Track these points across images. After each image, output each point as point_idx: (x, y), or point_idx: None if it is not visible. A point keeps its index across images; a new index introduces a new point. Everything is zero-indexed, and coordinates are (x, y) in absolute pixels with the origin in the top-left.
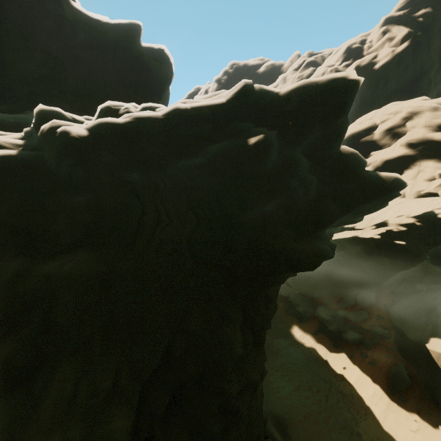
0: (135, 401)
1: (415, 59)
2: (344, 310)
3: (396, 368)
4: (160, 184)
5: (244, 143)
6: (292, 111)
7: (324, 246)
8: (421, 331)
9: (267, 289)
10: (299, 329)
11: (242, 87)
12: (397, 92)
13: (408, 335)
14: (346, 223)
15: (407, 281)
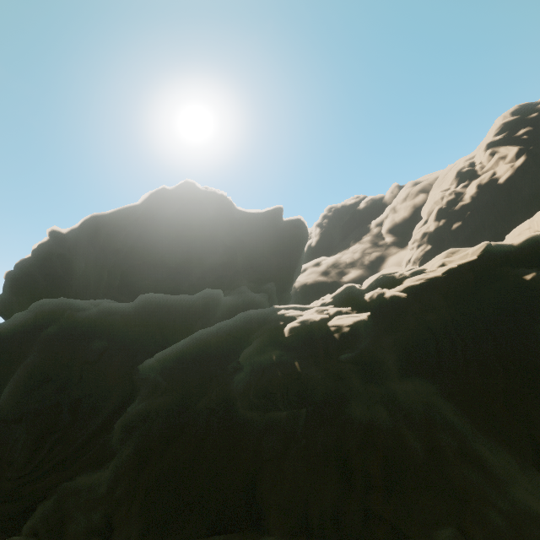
0: (539, 475)
1: (539, 167)
2: None
3: None
4: (448, 318)
5: (522, 280)
6: (532, 254)
7: None
8: None
9: None
10: None
11: (485, 247)
12: (537, 196)
13: None
14: None
15: None
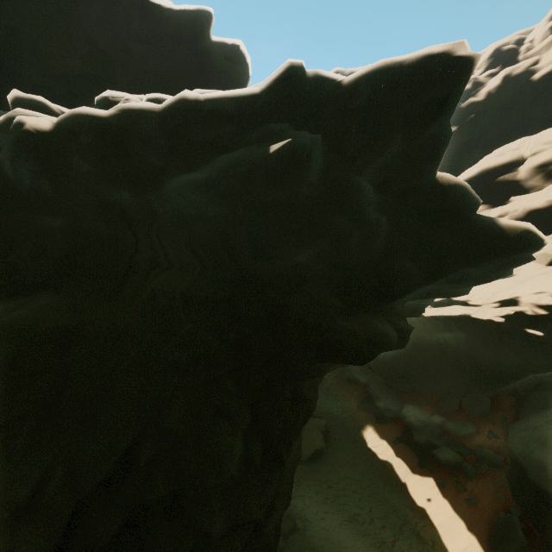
0: (60, 524)
1: None
2: (441, 416)
3: (506, 517)
4: (159, 210)
5: (264, 152)
6: (357, 108)
7: (386, 328)
8: (551, 471)
9: (294, 382)
10: (374, 431)
11: (286, 71)
12: None
13: (529, 473)
14: (439, 295)
15: (543, 388)
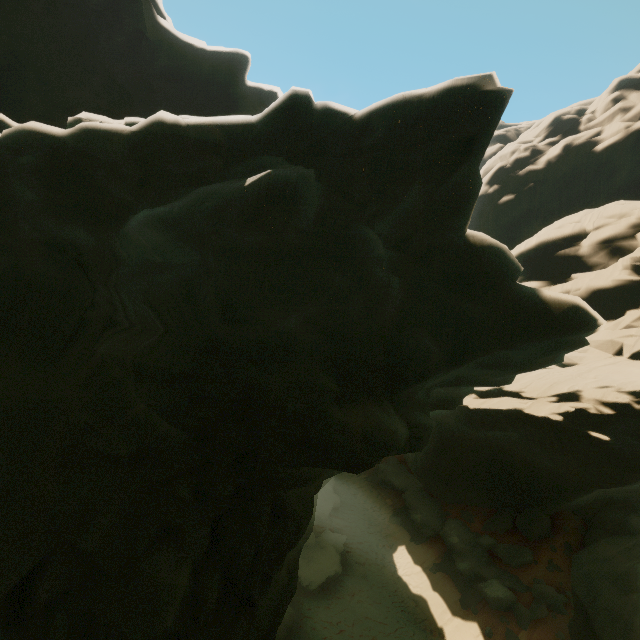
0: None
1: None
2: (491, 536)
3: None
4: (123, 255)
5: (239, 185)
6: (368, 146)
7: (393, 423)
8: (624, 624)
9: (275, 491)
10: (408, 553)
11: (288, 99)
12: (630, 190)
13: (596, 625)
14: (474, 383)
15: (615, 507)
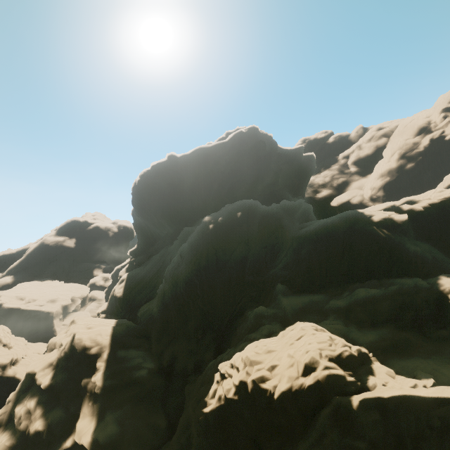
0: None
1: None
2: None
3: None
4: (435, 218)
5: None
6: None
7: None
8: None
9: None
10: None
11: None
12: None
13: None
14: None
15: None
